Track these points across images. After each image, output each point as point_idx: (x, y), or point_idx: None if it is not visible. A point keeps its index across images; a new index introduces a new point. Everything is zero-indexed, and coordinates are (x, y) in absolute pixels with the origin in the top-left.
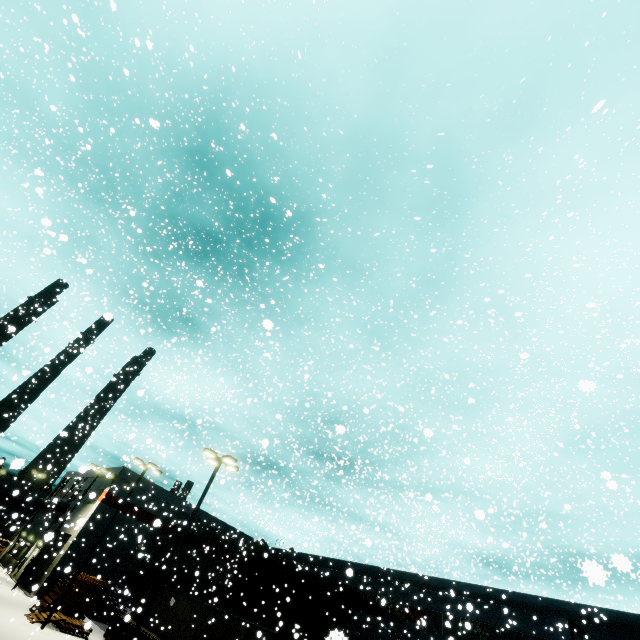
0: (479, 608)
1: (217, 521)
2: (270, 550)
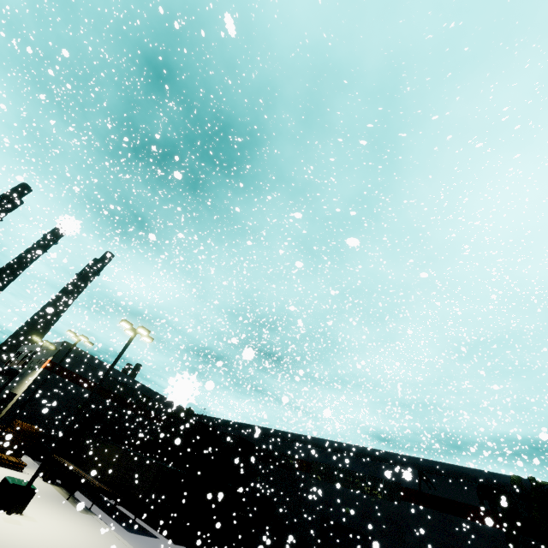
0: (353, 462)
1: (151, 391)
2: (196, 416)
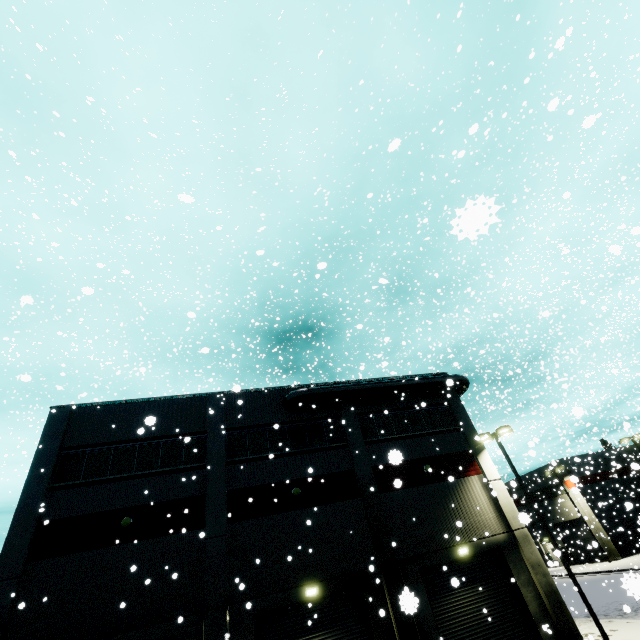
0: None
1: (629, 448)
2: None
